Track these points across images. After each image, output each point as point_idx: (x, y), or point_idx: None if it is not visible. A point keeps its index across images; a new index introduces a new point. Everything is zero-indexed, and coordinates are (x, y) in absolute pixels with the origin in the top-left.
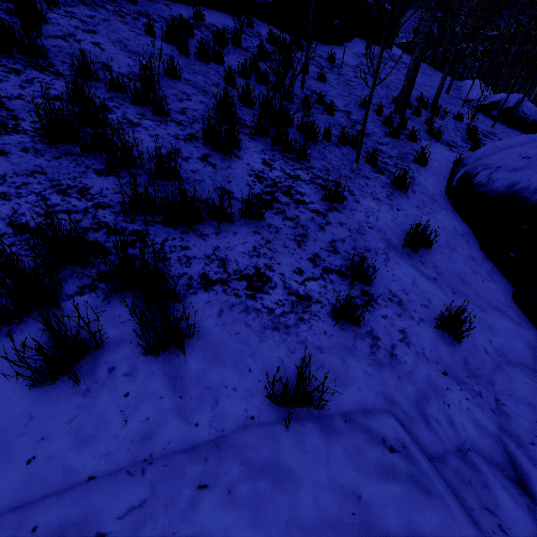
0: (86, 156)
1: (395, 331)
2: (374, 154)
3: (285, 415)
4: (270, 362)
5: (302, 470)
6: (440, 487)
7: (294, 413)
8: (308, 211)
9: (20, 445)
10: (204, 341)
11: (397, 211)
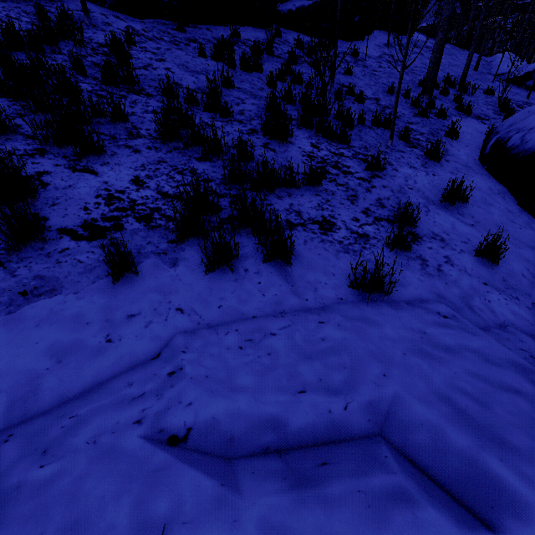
0: (186, 149)
1: (440, 257)
2: (406, 131)
3: (364, 299)
4: (347, 270)
5: (382, 321)
6: (484, 333)
7: (370, 298)
8: (355, 178)
9: (211, 300)
10: (298, 258)
11: (432, 176)
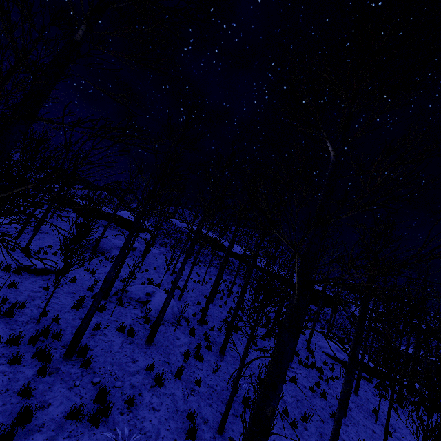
0: None
1: None
2: None
3: None
4: None
5: None
6: None
7: None
8: None
9: None
10: None
11: None
